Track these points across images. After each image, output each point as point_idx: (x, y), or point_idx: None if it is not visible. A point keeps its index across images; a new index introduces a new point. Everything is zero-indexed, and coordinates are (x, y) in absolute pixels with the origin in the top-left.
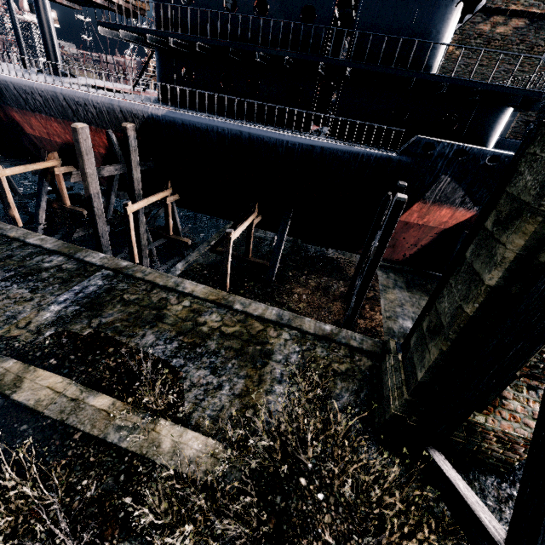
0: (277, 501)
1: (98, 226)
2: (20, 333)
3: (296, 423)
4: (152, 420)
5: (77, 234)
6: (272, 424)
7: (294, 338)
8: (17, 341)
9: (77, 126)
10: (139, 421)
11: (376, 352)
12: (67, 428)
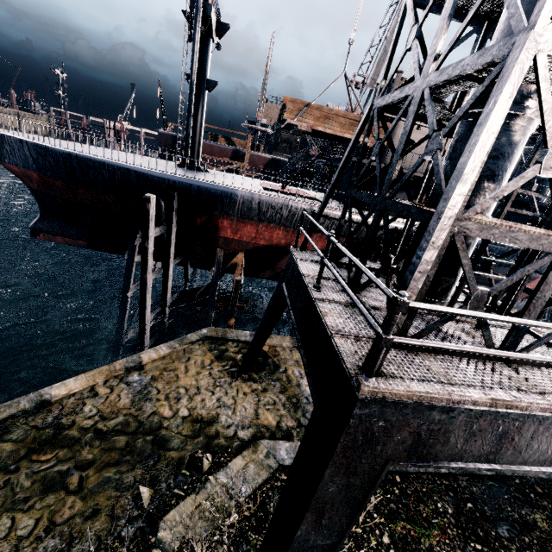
0: None
1: None
2: None
3: None
4: None
5: None
6: None
7: None
8: None
9: None
10: None
11: None
12: None
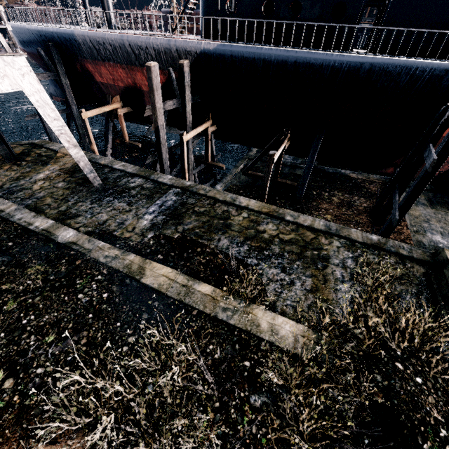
0: (378, 379)
1: (162, 154)
2: (131, 235)
3: (384, 317)
4: (247, 305)
5: (148, 160)
6: (361, 316)
7: (344, 246)
8: (131, 241)
9: (150, 64)
10: (237, 305)
11: (428, 261)
12: (186, 306)
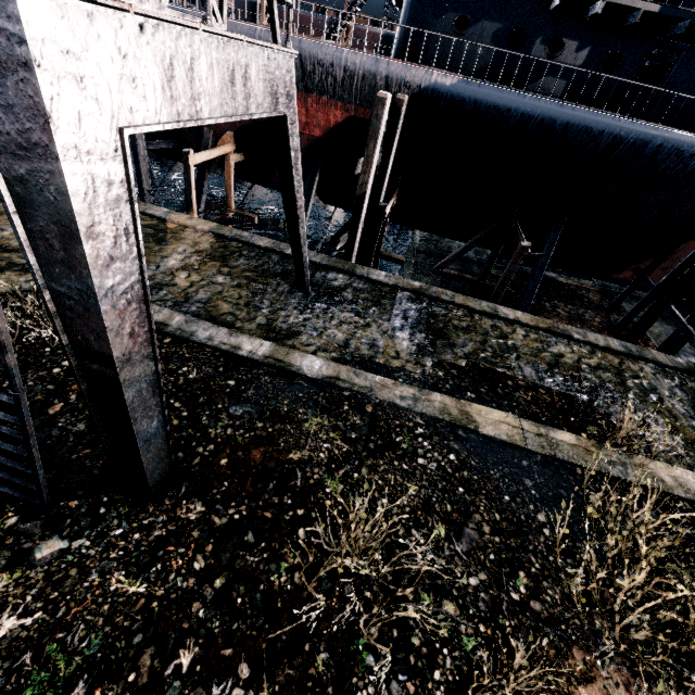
0: None
1: (357, 236)
2: (402, 363)
3: None
4: (629, 455)
5: (339, 245)
6: None
7: (658, 372)
8: (412, 373)
9: (386, 96)
10: (619, 457)
11: None
12: (563, 464)
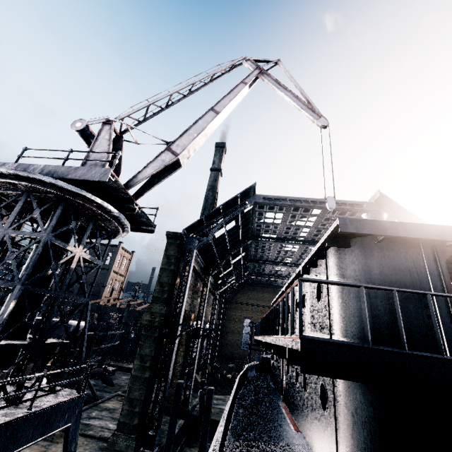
0: None
1: None
2: None
3: None
4: None
5: None
6: None
7: None
8: None
9: None
10: None
11: None
12: None
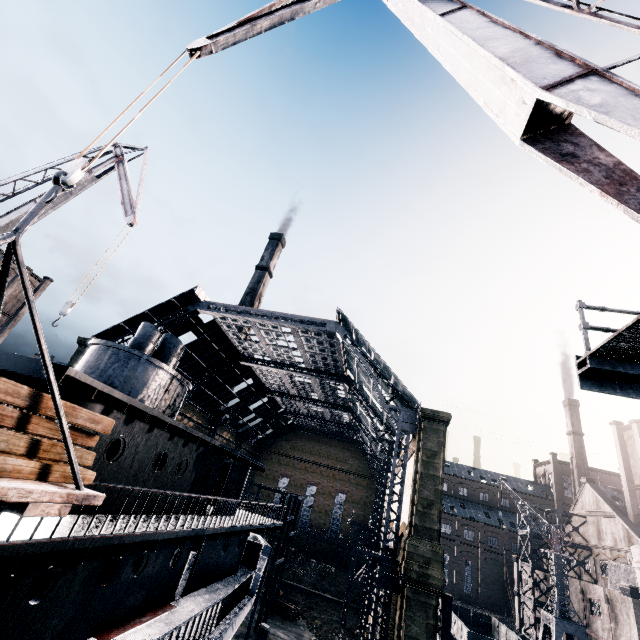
0: None
1: None
2: None
3: None
4: None
5: None
6: None
7: None
8: None
9: None
10: None
11: None
12: None
